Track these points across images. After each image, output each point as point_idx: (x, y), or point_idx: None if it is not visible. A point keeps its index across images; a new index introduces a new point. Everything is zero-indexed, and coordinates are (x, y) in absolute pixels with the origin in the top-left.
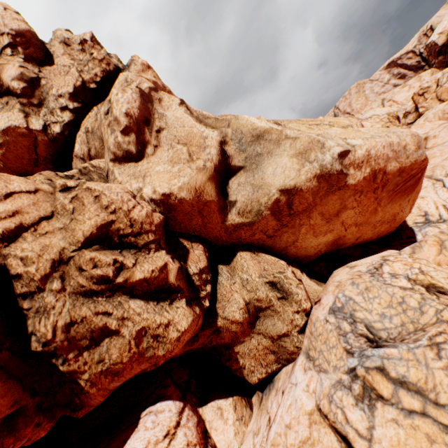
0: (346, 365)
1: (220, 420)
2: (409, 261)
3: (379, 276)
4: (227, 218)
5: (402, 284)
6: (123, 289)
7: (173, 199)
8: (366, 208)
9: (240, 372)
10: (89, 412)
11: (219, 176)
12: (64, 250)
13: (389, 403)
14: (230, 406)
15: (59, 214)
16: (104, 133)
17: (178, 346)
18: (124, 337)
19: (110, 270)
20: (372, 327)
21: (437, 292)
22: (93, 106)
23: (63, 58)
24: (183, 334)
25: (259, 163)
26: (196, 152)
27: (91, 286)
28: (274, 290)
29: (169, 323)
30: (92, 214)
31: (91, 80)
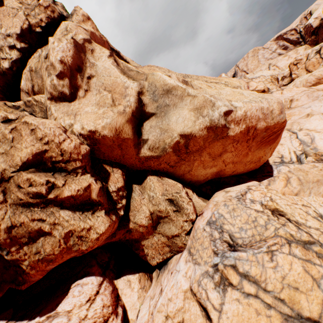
0: (212, 261)
1: (128, 288)
2: (264, 191)
3: (243, 201)
4: (141, 151)
5: (257, 208)
6: (55, 202)
7: (97, 135)
8: (240, 152)
9: (145, 257)
10: (34, 283)
11: (136, 119)
12: (5, 171)
13: (236, 288)
14: (136, 279)
15: (0, 141)
16: (43, 74)
17: (97, 244)
18: (56, 237)
19: (44, 188)
20: (233, 236)
21: (278, 215)
22: (39, 47)
23: (12, 1)
24: (101, 235)
25: (167, 112)
26: (118, 98)
27: (28, 200)
28: (172, 205)
29: (91, 228)
30: (28, 144)
31: (37, 25)
